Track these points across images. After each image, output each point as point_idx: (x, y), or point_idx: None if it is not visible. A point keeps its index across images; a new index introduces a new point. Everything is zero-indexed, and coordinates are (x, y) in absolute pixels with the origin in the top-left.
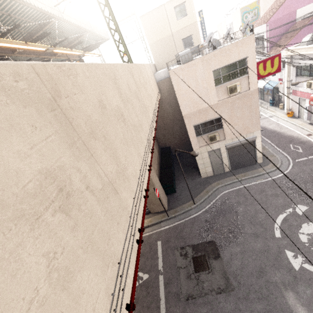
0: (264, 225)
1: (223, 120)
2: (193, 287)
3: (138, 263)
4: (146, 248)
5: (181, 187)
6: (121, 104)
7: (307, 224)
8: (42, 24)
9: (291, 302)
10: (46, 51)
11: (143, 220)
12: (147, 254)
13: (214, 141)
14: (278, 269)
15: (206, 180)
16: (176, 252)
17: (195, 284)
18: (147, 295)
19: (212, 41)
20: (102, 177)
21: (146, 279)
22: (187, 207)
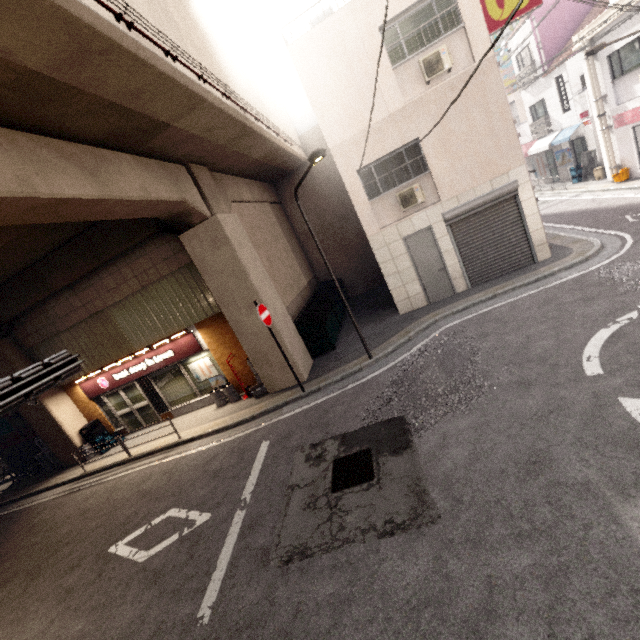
0: (552, 359)
1: (426, 148)
2: (315, 529)
3: None
4: (231, 459)
5: (350, 339)
6: None
7: None
8: None
9: None
10: None
11: None
12: (229, 471)
13: (414, 210)
14: (595, 448)
15: (408, 316)
16: (299, 454)
17: (324, 519)
18: (187, 562)
19: None
20: None
21: (202, 525)
22: (351, 367)
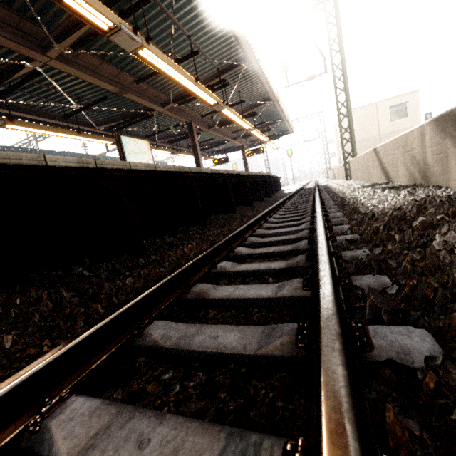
0: None
1: None
2: None
3: None
4: None
5: None
6: None
7: None
8: (253, 105)
9: None
10: (247, 130)
11: None
12: None
13: None
14: None
15: None
16: None
17: None
18: None
19: None
20: None
21: None
22: None
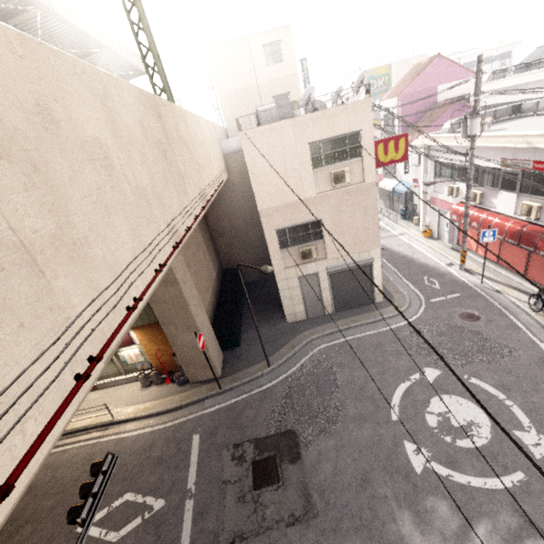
0: (377, 401)
1: (324, 225)
2: (246, 518)
3: (61, 414)
4: (170, 448)
5: (251, 337)
6: (109, 140)
7: (438, 398)
8: (8, 11)
9: (406, 530)
10: None
11: (106, 343)
12: (170, 460)
13: (309, 260)
14: (391, 474)
15: (293, 327)
16: (226, 453)
17: (252, 511)
18: (156, 542)
19: (314, 102)
20: (0, 229)
21: (160, 510)
22: (255, 371)
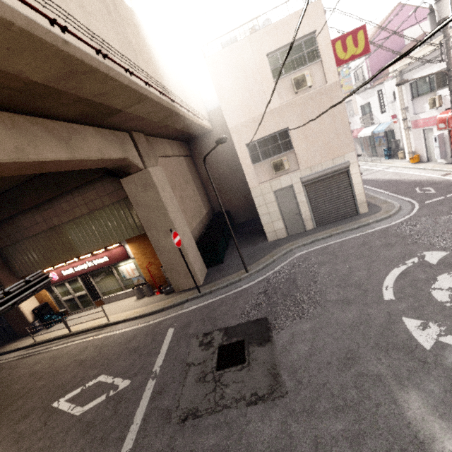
0: (364, 286)
1: (292, 134)
2: (204, 396)
3: None
4: (146, 340)
5: (234, 256)
6: None
7: (448, 275)
8: None
9: (415, 414)
10: None
11: None
12: (144, 349)
13: (282, 173)
14: (386, 351)
15: (274, 243)
16: (195, 340)
17: (210, 390)
18: (112, 416)
19: None
20: None
21: (124, 389)
22: (234, 277)
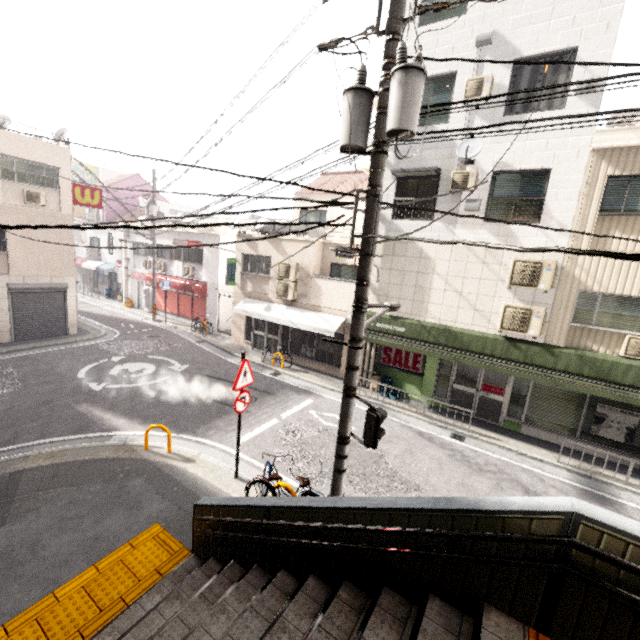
0: (64, 374)
1: (10, 237)
2: None
3: None
4: None
5: None
6: None
7: (121, 365)
8: None
9: (83, 409)
10: None
11: None
12: None
13: None
14: (73, 396)
15: None
16: None
17: None
18: None
19: None
20: None
21: None
22: None
